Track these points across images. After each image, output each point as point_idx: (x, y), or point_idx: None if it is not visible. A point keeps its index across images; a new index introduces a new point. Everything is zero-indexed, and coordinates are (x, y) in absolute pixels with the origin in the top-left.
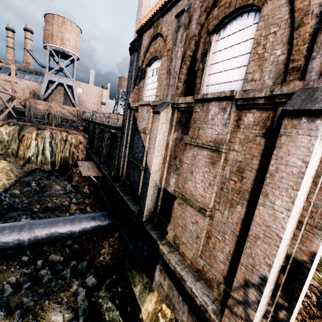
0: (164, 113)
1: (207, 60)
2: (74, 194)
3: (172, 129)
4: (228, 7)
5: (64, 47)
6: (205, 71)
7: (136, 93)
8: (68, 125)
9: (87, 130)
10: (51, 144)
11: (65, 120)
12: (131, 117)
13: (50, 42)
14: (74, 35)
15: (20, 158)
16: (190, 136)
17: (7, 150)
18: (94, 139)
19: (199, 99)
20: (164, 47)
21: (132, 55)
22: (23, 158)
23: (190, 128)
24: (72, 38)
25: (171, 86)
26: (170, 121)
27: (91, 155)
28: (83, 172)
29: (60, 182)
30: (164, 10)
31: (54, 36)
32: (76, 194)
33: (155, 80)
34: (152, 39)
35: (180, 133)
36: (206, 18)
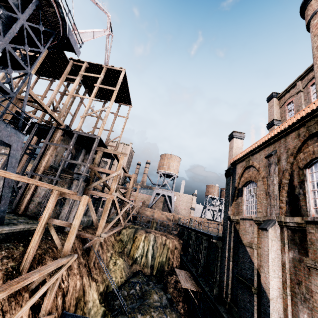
0: (272, 230)
1: (306, 187)
2: (169, 310)
3: (285, 247)
4: (312, 154)
5: (169, 171)
6: (307, 195)
7: (234, 207)
8: (165, 229)
9: (181, 235)
10: (153, 247)
11: (163, 224)
12: (232, 228)
13: (161, 169)
14: (176, 163)
15: (130, 257)
16: (311, 258)
17: (124, 249)
18: (189, 246)
19: (310, 220)
20: (257, 174)
21: (228, 178)
22: (132, 258)
23: (308, 249)
24: (175, 165)
25: (274, 206)
26: (280, 238)
27: (186, 263)
28: (182, 282)
29: (157, 290)
30: (253, 152)
31: (164, 166)
32: (171, 311)
33: (253, 197)
34: (245, 169)
35: (297, 252)
36: (294, 159)
